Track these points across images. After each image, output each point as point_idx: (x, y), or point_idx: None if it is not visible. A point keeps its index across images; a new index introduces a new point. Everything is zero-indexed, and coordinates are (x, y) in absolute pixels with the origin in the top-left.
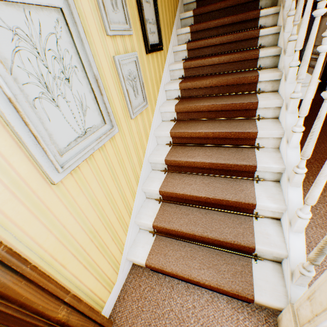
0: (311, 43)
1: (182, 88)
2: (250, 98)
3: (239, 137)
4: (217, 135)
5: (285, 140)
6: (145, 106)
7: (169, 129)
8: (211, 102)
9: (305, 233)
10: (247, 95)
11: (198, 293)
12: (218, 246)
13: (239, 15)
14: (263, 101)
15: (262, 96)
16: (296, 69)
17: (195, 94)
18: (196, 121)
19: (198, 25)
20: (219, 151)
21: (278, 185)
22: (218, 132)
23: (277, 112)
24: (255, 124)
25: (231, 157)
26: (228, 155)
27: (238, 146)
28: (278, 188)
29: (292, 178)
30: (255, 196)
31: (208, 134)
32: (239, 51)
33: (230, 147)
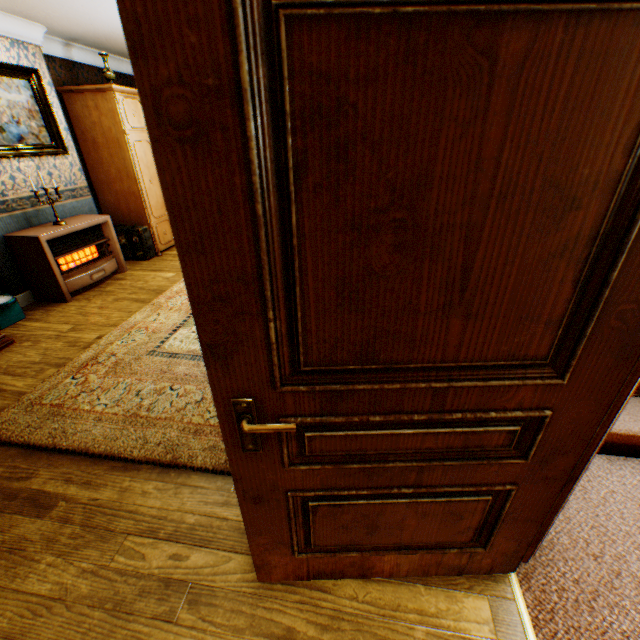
0: None
1: None
2: None
3: None
4: None
5: None
6: None
7: None
8: None
9: None
10: None
11: (631, 465)
12: (635, 392)
13: None
14: None
15: None
16: None
17: None
18: None
19: None
20: None
21: None
22: None
23: None
24: None
25: None
26: None
27: None
28: None
29: None
30: None
31: None
32: None
33: None
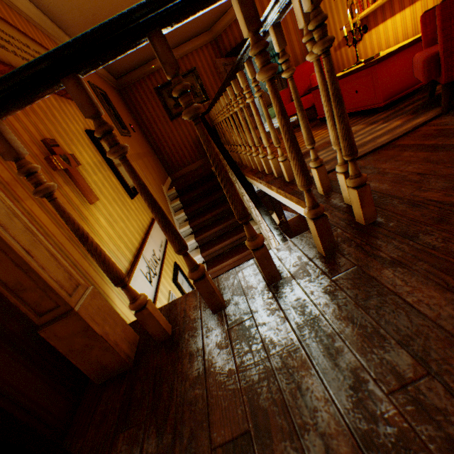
0: None
1: None
2: None
3: None
4: None
5: None
6: None
7: None
8: None
9: None
10: None
11: None
12: None
13: (235, 237)
14: None
15: None
16: None
17: None
18: None
19: (207, 251)
20: None
21: None
22: None
23: None
24: None
25: None
26: None
27: None
28: None
29: None
30: None
31: None
32: None
33: None
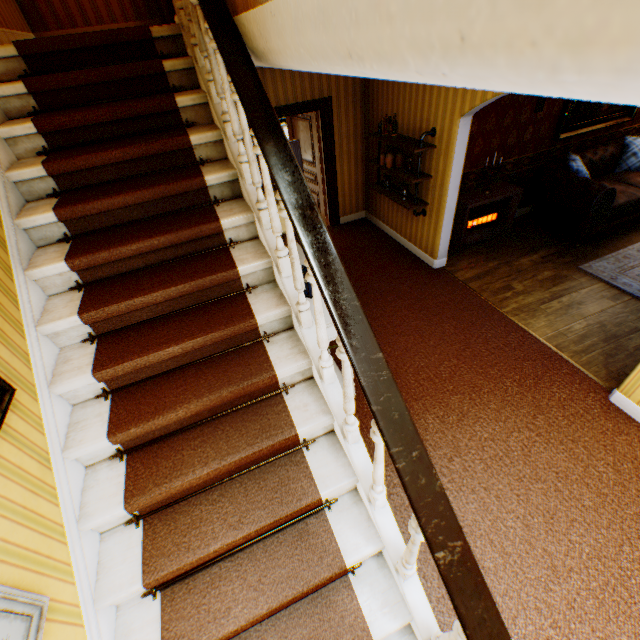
0: (350, 381)
1: (122, 441)
2: (279, 420)
3: (296, 515)
4: (255, 534)
5: (365, 495)
6: (41, 627)
7: (137, 567)
8: (212, 463)
9: (427, 562)
10: (270, 407)
11: None
12: None
13: (183, 232)
14: (304, 426)
15: (296, 404)
16: (332, 367)
17: (161, 433)
18: (192, 500)
19: (89, 256)
20: (272, 555)
21: (383, 561)
22: (255, 530)
23: (329, 425)
24: (310, 471)
25: (299, 564)
26: (292, 562)
27: (298, 519)
28: (385, 570)
29: (403, 575)
30: (366, 623)
31: (237, 542)
32: (216, 307)
33: (284, 527)
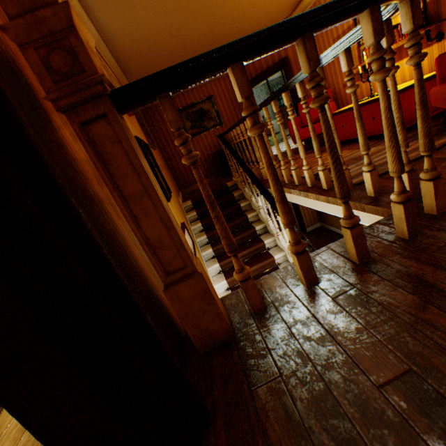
0: None
1: None
2: None
3: None
4: None
5: None
6: None
7: None
8: None
9: None
10: None
11: None
12: None
13: (252, 247)
14: None
15: None
16: None
17: None
18: None
19: (225, 260)
20: None
21: None
22: None
23: None
24: None
25: None
26: None
27: None
28: None
29: None
30: None
31: None
32: (268, 272)
33: None
